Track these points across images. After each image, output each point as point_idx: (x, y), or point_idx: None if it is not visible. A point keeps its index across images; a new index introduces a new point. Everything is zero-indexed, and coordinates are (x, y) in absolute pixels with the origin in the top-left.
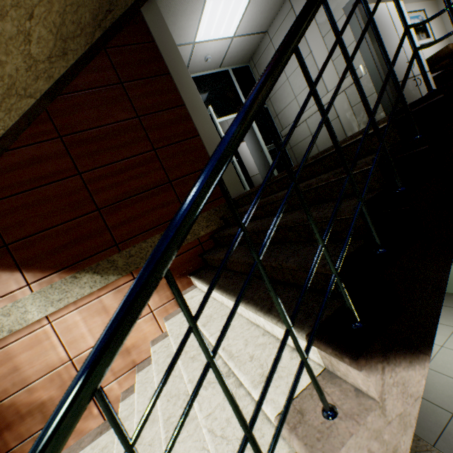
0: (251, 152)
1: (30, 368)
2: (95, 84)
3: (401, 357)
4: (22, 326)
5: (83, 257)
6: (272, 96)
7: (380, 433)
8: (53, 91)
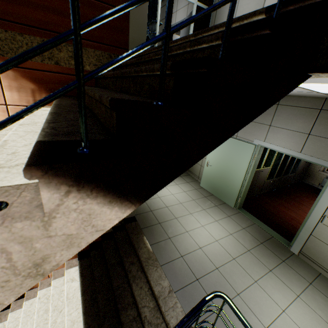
0: None
1: None
2: None
3: (102, 193)
4: None
5: None
6: None
7: (31, 241)
8: None
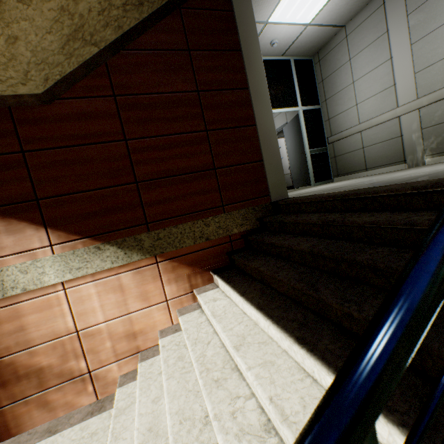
0: (289, 151)
1: (36, 331)
2: (161, 45)
3: None
4: (36, 287)
5: (110, 229)
6: (330, 98)
7: None
8: (118, 44)
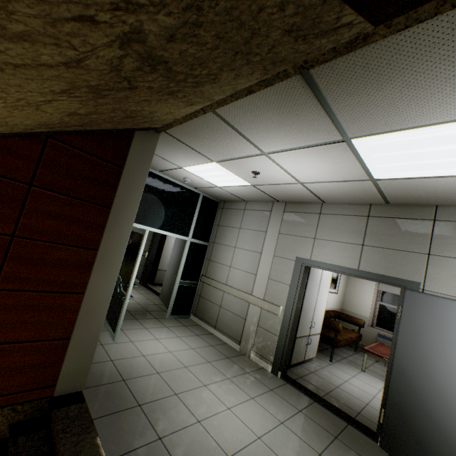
0: (171, 260)
1: None
2: None
3: None
4: None
5: None
6: (217, 243)
7: None
8: None
